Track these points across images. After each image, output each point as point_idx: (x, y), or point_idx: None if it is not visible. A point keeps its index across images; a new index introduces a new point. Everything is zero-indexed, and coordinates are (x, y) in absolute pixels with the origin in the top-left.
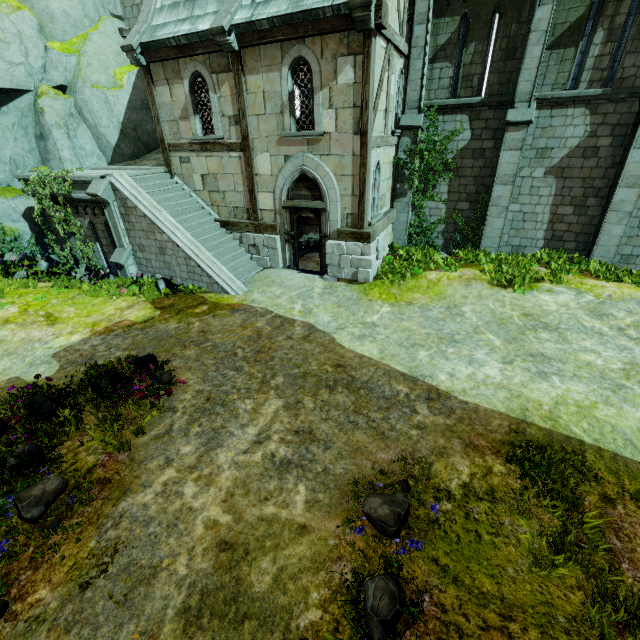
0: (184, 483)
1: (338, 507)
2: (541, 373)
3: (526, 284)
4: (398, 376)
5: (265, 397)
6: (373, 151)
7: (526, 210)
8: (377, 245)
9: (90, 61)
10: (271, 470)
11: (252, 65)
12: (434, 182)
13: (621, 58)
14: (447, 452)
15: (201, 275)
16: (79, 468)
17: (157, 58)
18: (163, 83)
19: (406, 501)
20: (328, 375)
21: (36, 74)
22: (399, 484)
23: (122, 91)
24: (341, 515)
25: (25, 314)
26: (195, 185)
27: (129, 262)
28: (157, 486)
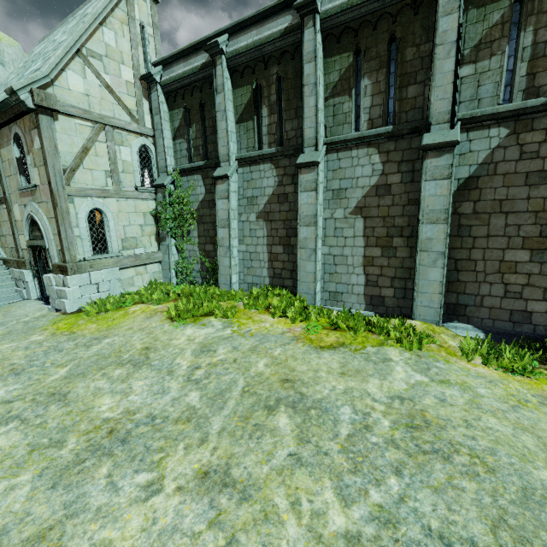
0: None
1: None
2: (11, 417)
3: (195, 317)
4: None
5: None
6: (83, 199)
7: (251, 250)
8: (91, 278)
9: None
10: None
11: (1, 142)
12: (187, 228)
13: (283, 124)
14: None
15: None
16: None
17: None
18: None
19: None
20: None
21: None
22: None
23: None
24: None
25: None
26: None
27: None
28: None
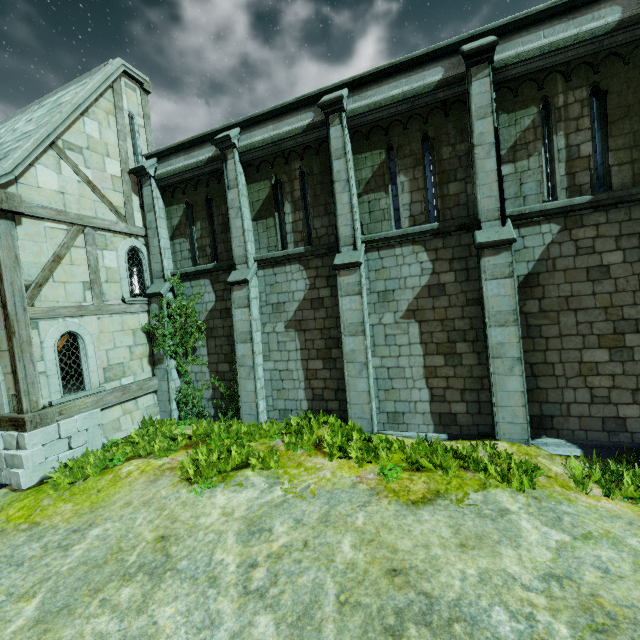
0: None
1: None
2: None
3: (223, 473)
4: None
5: None
6: (52, 322)
7: (281, 367)
8: (60, 430)
9: None
10: None
11: None
12: (192, 345)
13: (311, 221)
14: None
15: None
16: None
17: None
18: None
19: None
20: None
21: None
22: None
23: None
24: None
25: None
26: None
27: None
28: None
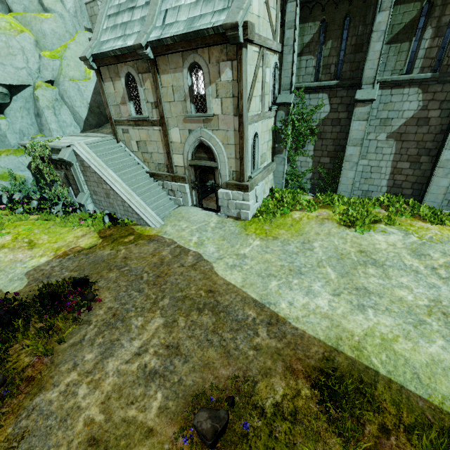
0: (80, 385)
1: (179, 415)
2: (360, 306)
3: (366, 225)
4: (251, 302)
5: (152, 316)
6: (251, 126)
7: (373, 164)
8: (255, 192)
9: (69, 63)
10: (141, 378)
11: (164, 68)
12: (303, 143)
13: (447, 49)
14: (271, 373)
15: (132, 213)
16: (17, 367)
17: (103, 64)
18: (109, 80)
19: (225, 418)
20: (200, 299)
21: (34, 74)
22: (226, 400)
23: (90, 82)
24: (179, 422)
25: (15, 241)
26: (133, 148)
27: (88, 202)
28: (62, 386)
